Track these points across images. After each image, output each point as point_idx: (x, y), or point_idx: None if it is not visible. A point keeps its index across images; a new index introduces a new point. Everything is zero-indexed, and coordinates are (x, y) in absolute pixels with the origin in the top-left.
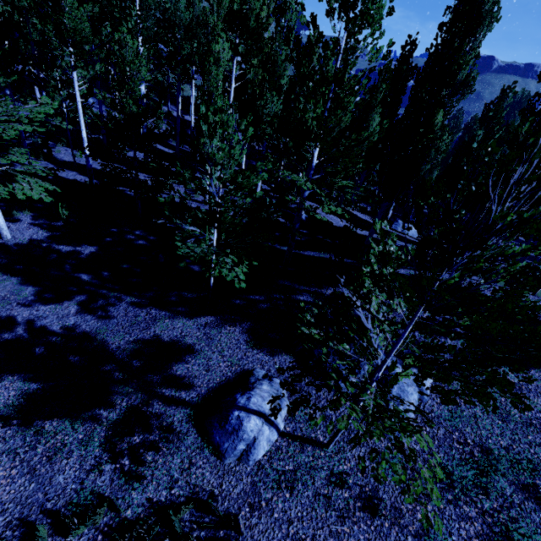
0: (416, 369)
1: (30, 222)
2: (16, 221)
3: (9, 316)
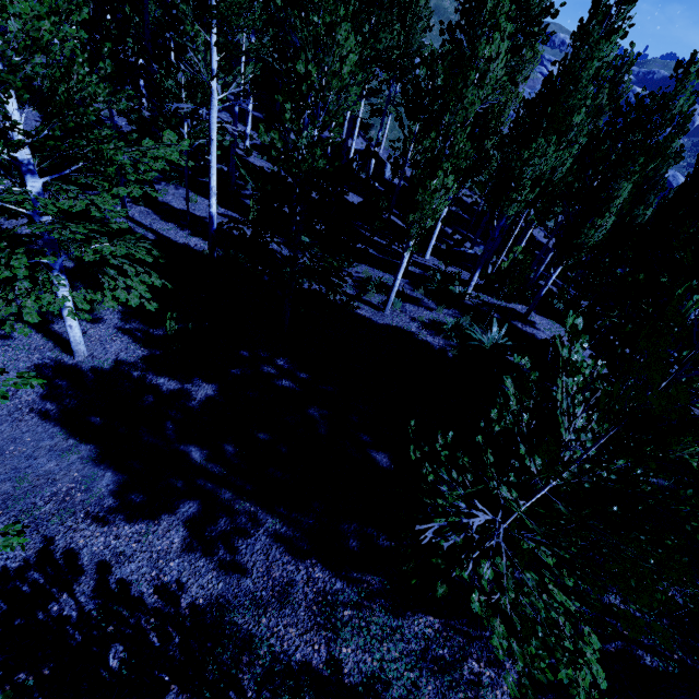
0: None
1: (118, 325)
2: (97, 322)
3: (69, 549)
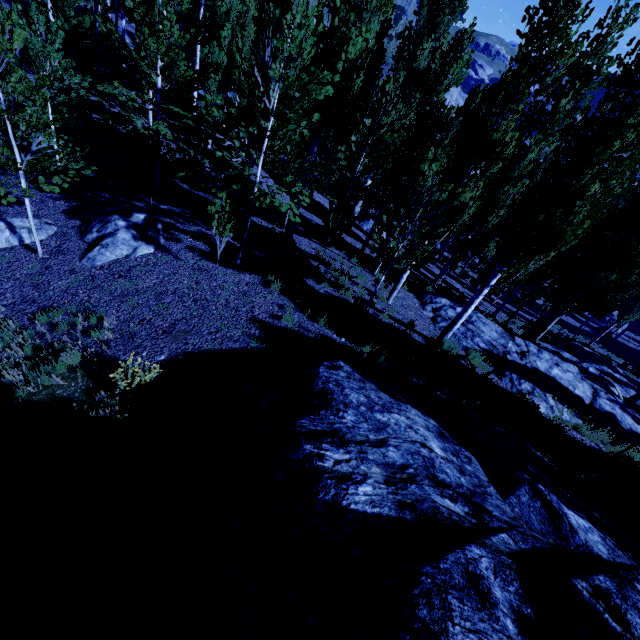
0: (145, 243)
1: None
2: None
3: None
